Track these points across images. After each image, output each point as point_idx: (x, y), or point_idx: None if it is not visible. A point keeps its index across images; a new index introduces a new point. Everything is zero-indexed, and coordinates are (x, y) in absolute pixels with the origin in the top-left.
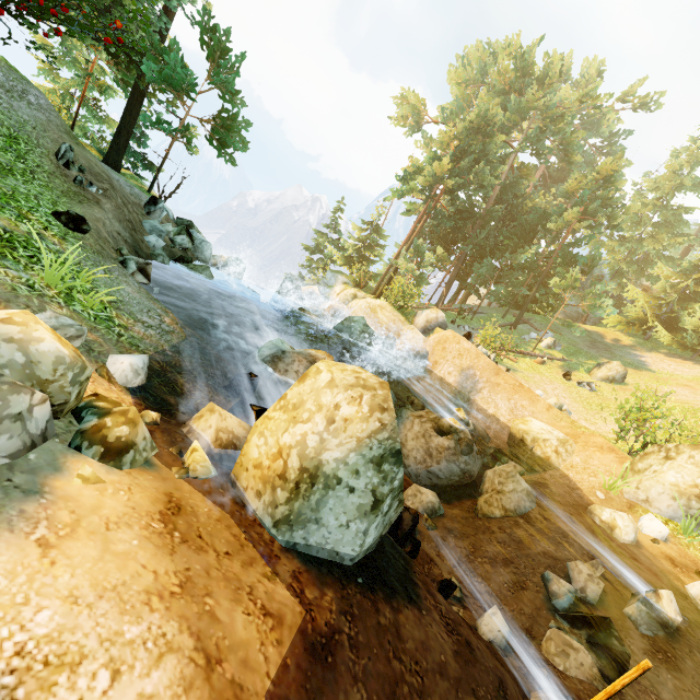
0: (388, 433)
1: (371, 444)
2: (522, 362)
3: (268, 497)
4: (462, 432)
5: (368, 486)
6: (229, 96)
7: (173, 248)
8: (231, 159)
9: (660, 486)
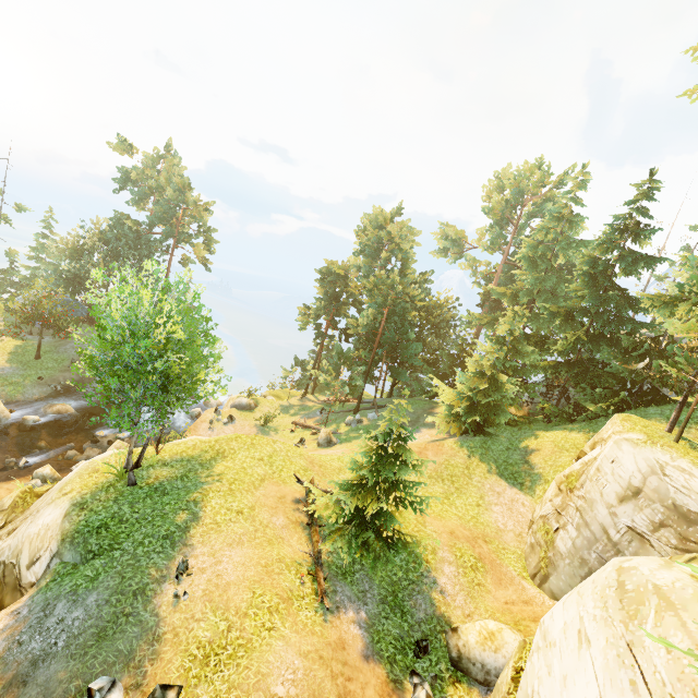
0: None
1: None
2: (299, 433)
3: None
4: (100, 437)
5: None
6: None
7: None
8: None
9: None
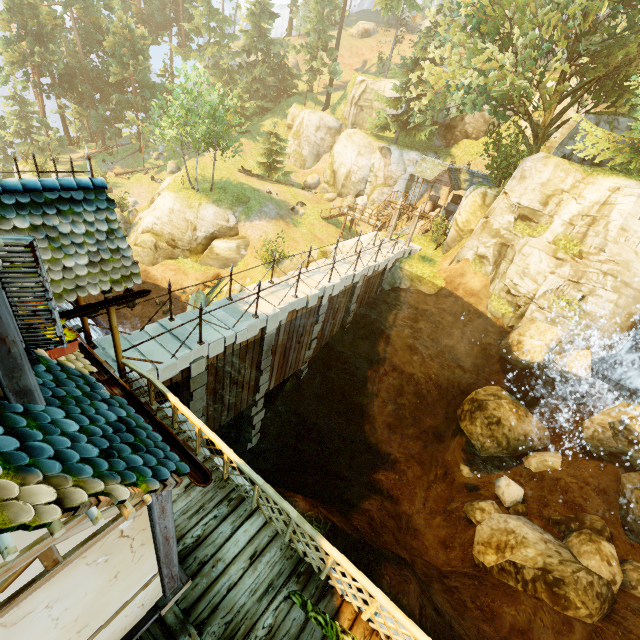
0: None
1: None
2: (134, 178)
3: None
4: None
5: None
6: None
7: None
8: None
9: None
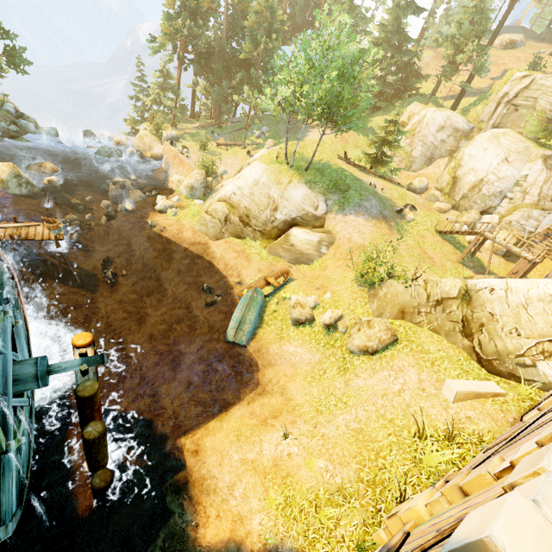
0: (14, 172)
1: (12, 175)
2: (232, 150)
3: (0, 185)
4: (122, 182)
5: (16, 182)
6: (6, 36)
7: (10, 133)
8: (25, 72)
9: (182, 187)
